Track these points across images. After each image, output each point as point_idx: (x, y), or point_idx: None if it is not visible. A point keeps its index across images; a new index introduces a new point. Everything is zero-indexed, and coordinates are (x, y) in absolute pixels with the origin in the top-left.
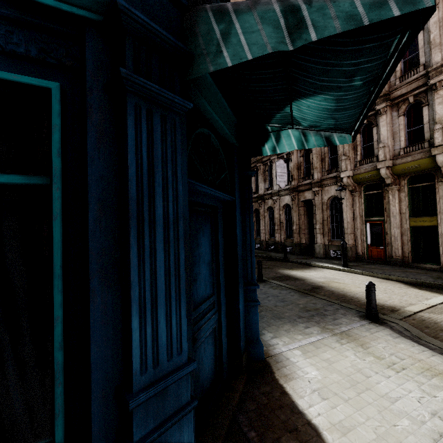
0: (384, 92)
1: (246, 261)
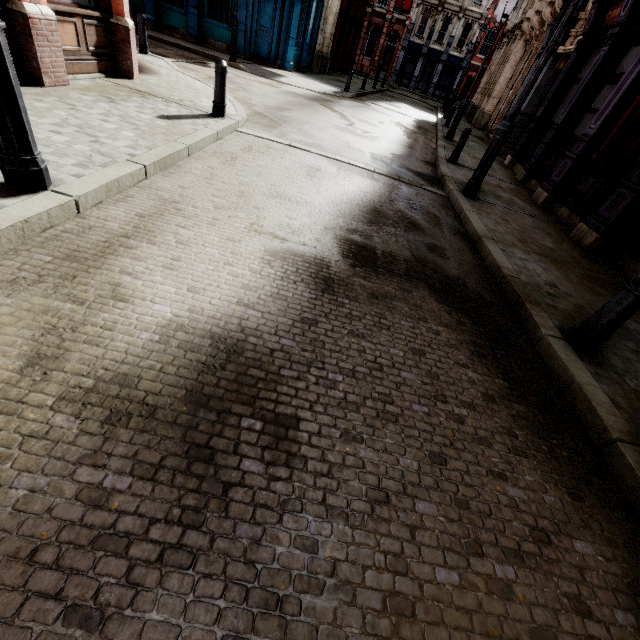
0: None
1: (289, 27)
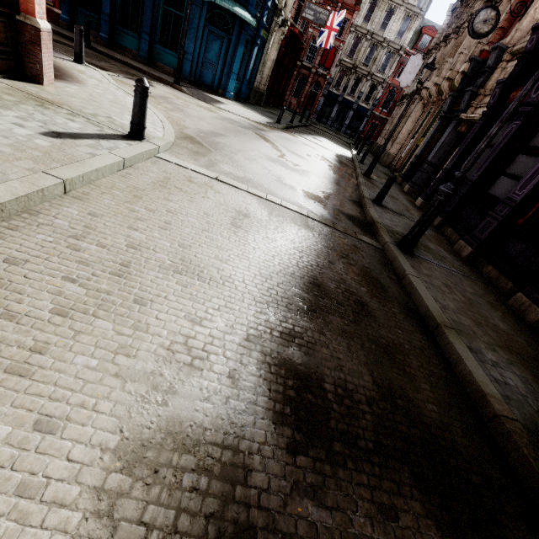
0: None
1: (232, 63)
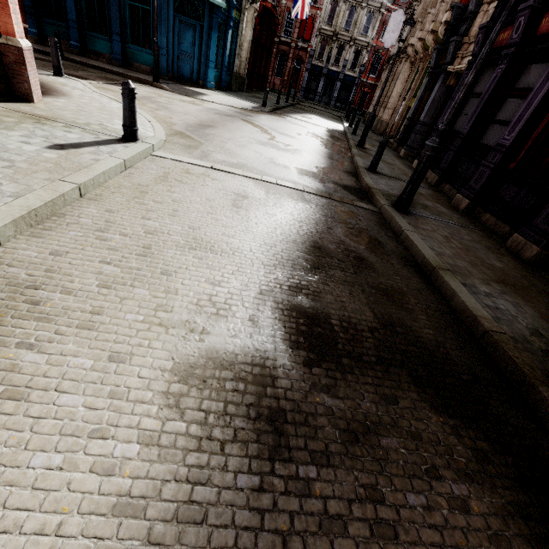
0: None
1: (208, 51)
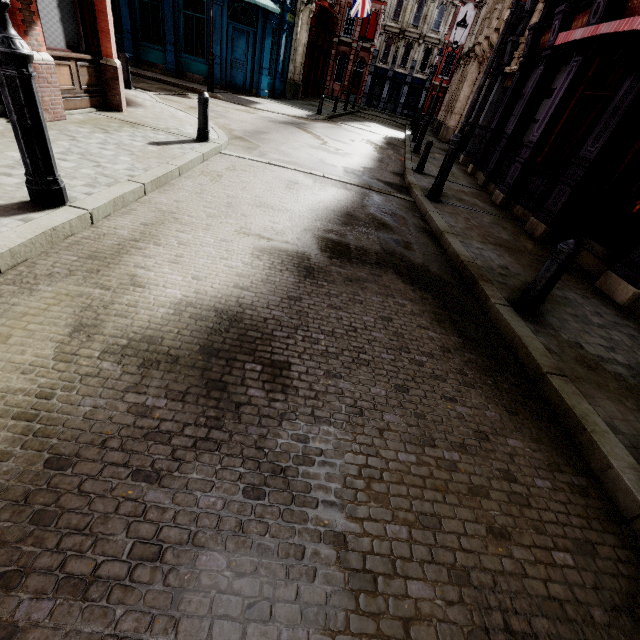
0: None
1: (262, 58)
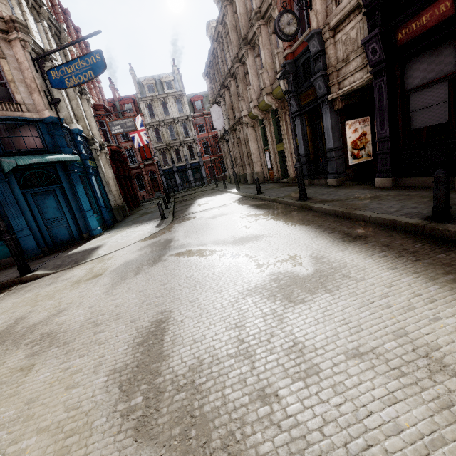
0: (242, 37)
1: (80, 204)
